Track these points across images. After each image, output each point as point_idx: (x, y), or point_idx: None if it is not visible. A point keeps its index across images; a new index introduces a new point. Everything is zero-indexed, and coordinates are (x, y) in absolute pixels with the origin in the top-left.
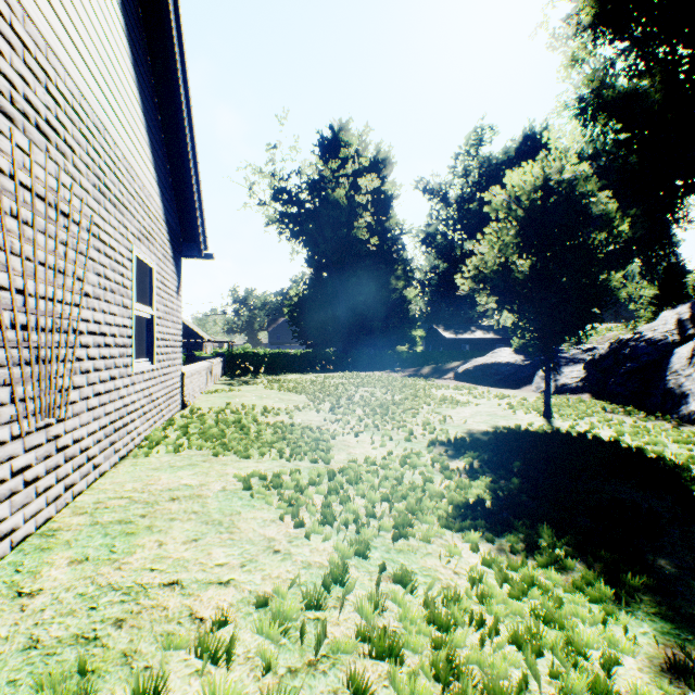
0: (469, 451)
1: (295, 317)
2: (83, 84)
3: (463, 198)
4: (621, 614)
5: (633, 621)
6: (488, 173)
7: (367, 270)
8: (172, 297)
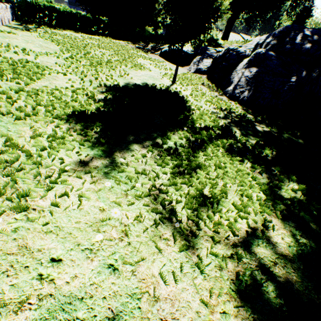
0: (112, 91)
1: None
2: None
3: None
4: (83, 149)
5: (90, 151)
6: None
7: None
8: None
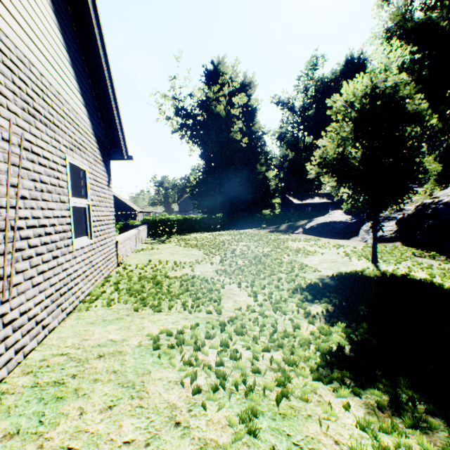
0: (324, 296)
1: (195, 194)
2: (2, 22)
3: (304, 107)
4: None
5: None
6: (321, 88)
7: (241, 161)
8: (103, 189)
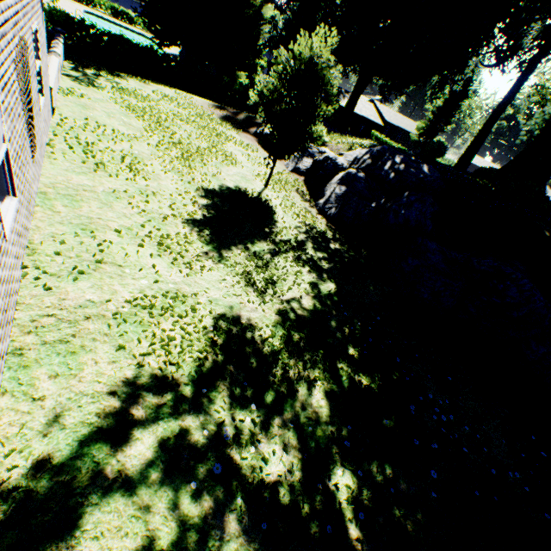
0: (211, 197)
1: None
2: None
3: None
4: (205, 245)
5: (207, 247)
6: None
7: None
8: (42, 33)
